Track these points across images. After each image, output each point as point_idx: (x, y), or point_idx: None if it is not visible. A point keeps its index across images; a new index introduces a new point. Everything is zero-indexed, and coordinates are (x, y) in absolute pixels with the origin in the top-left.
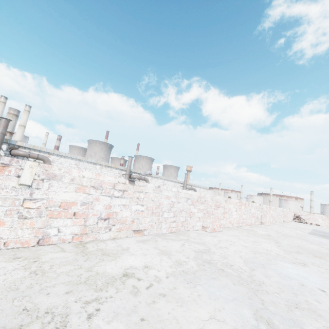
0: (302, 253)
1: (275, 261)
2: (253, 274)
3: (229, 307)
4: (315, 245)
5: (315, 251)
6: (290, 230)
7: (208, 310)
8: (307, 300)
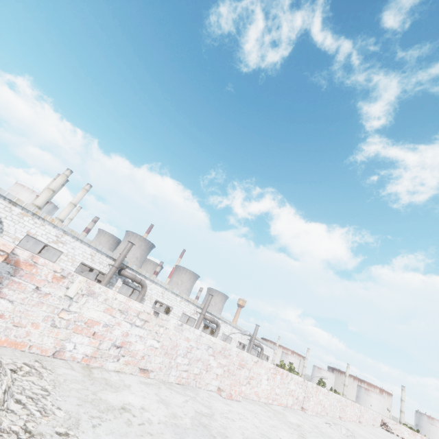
0: None
1: None
2: None
3: None
4: None
5: None
6: (380, 434)
7: None
8: None
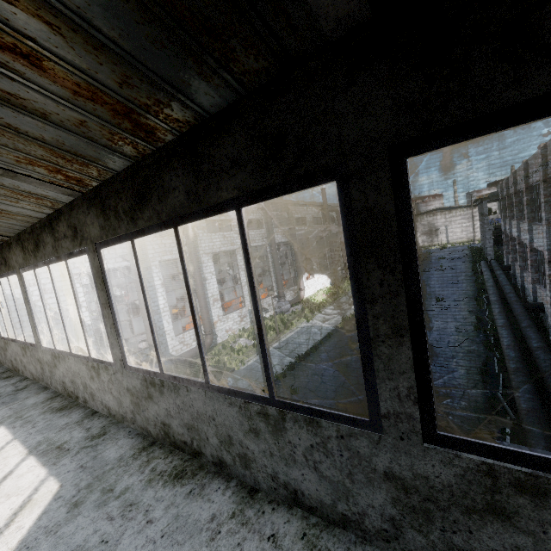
0: None
1: None
2: None
3: None
4: None
5: None
6: None
7: None
8: None
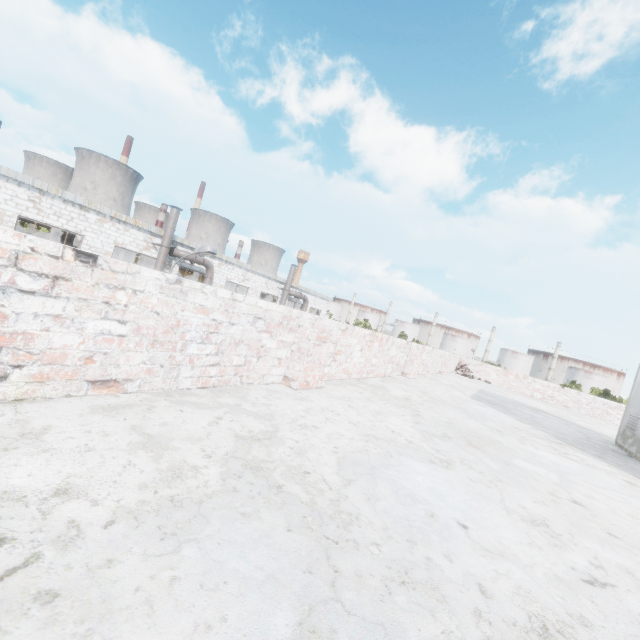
0: (450, 439)
1: (399, 458)
2: (343, 496)
3: (242, 612)
4: (476, 421)
5: (473, 433)
6: (445, 389)
7: (173, 636)
8: (430, 558)
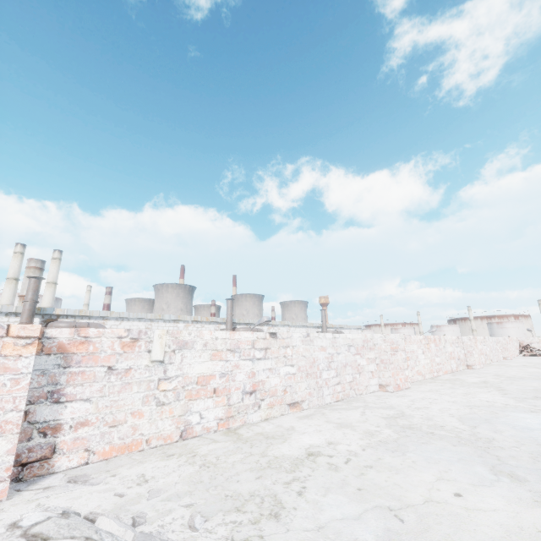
0: None
1: (503, 413)
2: (476, 432)
3: (457, 468)
4: None
5: None
6: (517, 369)
7: (432, 473)
8: None
